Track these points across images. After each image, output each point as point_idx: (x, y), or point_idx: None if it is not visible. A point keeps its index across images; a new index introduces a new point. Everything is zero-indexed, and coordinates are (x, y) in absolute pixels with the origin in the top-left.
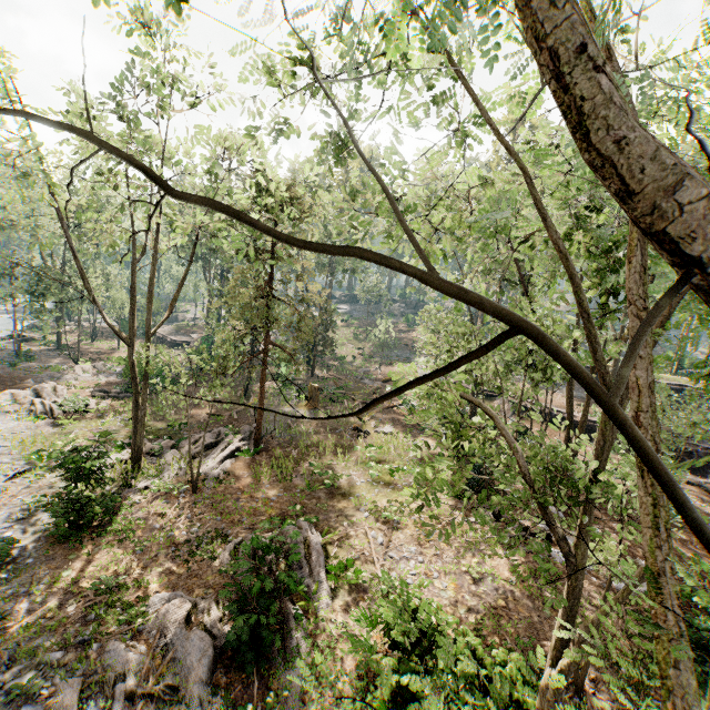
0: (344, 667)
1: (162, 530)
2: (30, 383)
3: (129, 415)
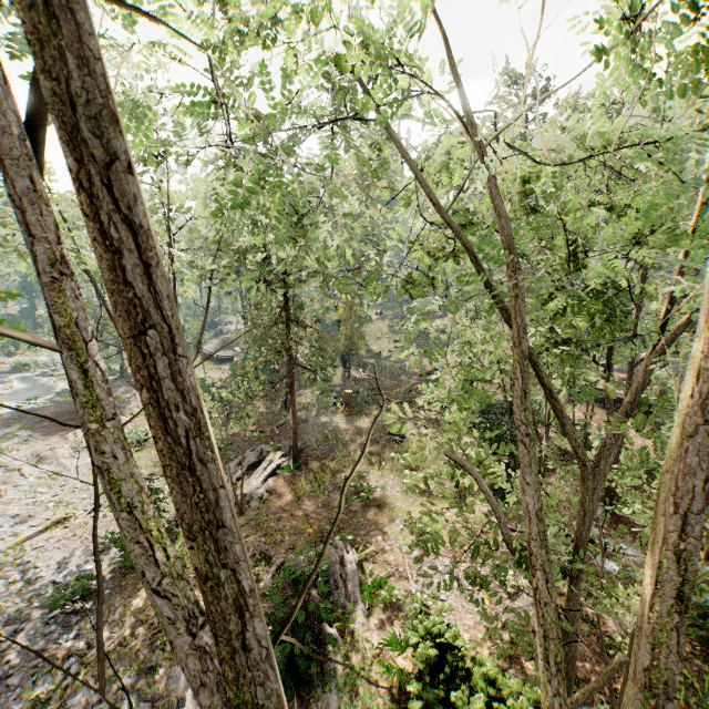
0: (378, 689)
1: None
2: None
3: None
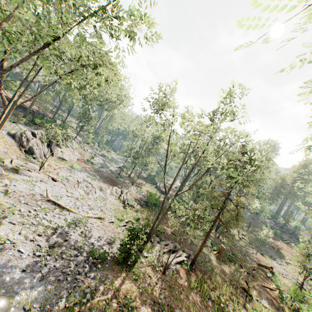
0: None
1: (149, 286)
2: (119, 186)
3: (145, 216)
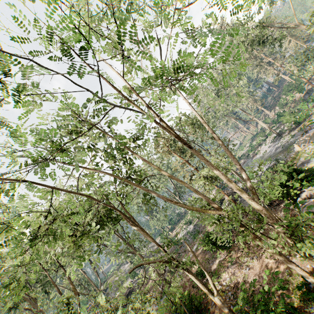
0: None
1: None
2: None
3: None
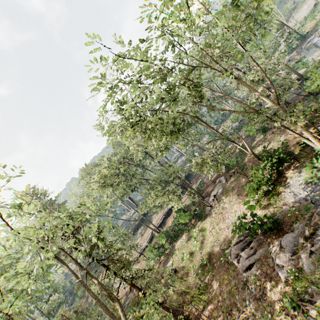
0: (268, 212)
1: None
2: None
3: None
